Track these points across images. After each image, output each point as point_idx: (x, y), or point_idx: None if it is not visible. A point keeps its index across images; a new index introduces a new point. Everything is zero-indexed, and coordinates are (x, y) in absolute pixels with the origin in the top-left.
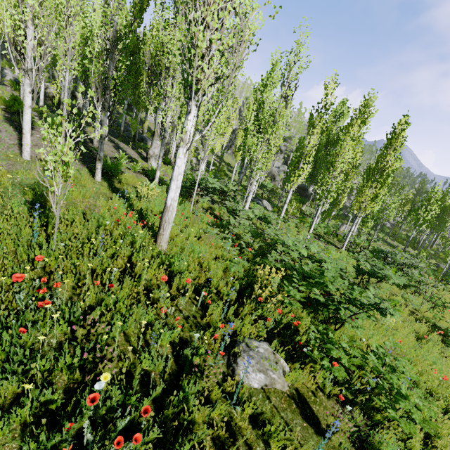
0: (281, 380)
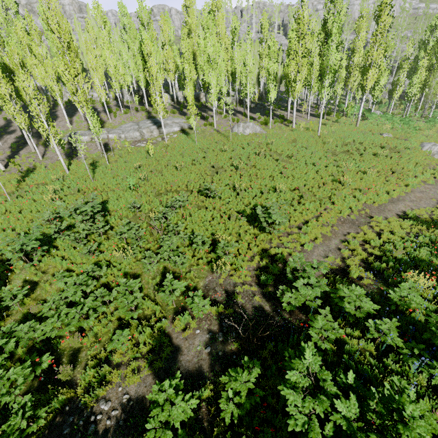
0: (391, 136)
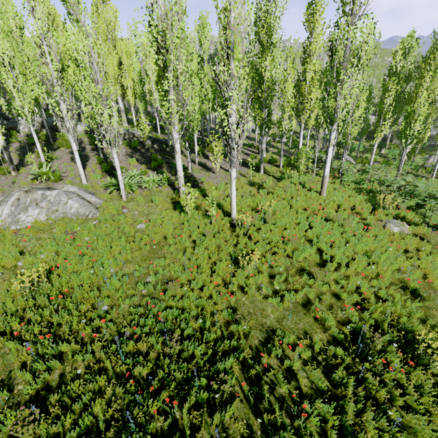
0: (406, 230)
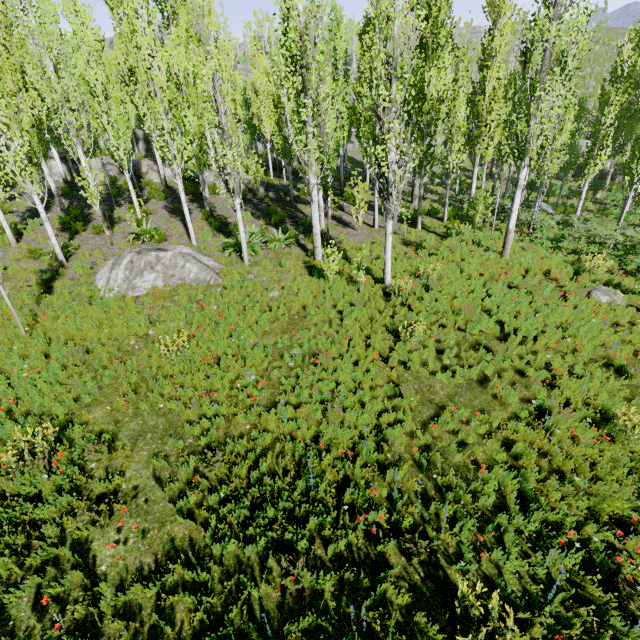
0: (619, 300)
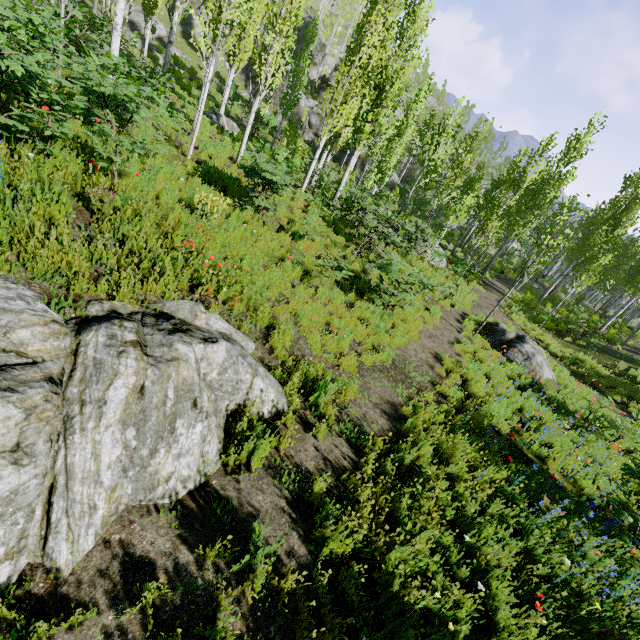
0: None
